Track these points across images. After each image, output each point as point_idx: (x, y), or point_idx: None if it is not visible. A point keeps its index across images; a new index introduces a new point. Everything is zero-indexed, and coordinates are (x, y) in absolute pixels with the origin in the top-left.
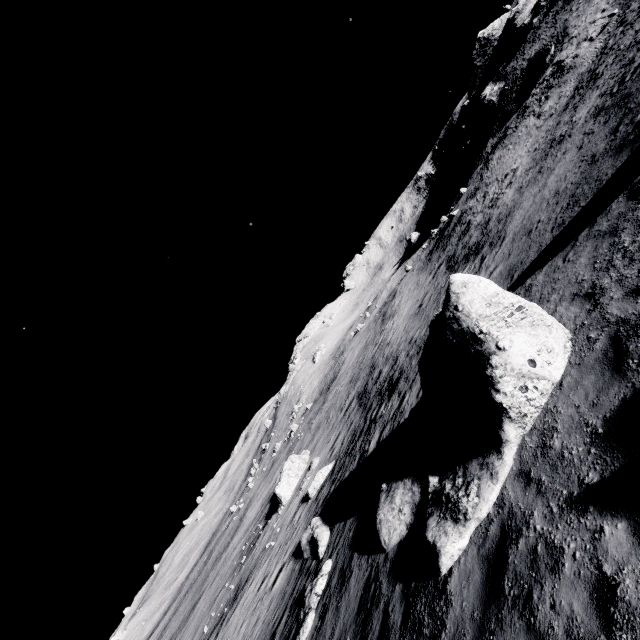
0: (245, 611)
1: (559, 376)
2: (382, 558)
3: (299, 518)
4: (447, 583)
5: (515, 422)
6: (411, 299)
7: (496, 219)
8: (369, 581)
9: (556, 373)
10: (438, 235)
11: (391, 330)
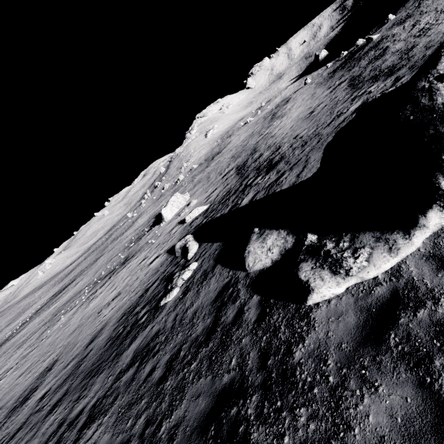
0: (129, 272)
1: None
2: (243, 275)
3: (175, 232)
4: (311, 312)
5: None
6: (303, 106)
7: (424, 46)
8: (228, 285)
9: None
10: (347, 56)
11: (278, 127)
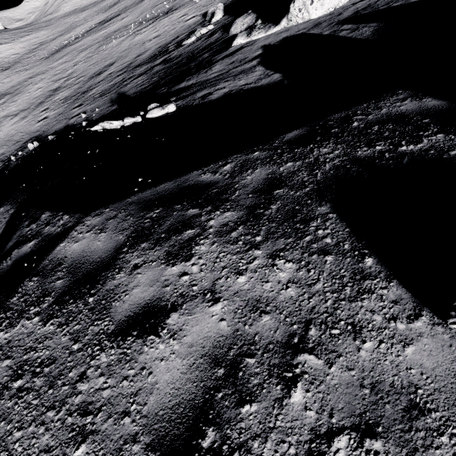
0: (170, 22)
1: (313, 18)
2: (226, 36)
3: None
4: (231, 48)
5: (287, 20)
6: None
7: None
8: (217, 39)
9: (314, 16)
10: None
11: None
